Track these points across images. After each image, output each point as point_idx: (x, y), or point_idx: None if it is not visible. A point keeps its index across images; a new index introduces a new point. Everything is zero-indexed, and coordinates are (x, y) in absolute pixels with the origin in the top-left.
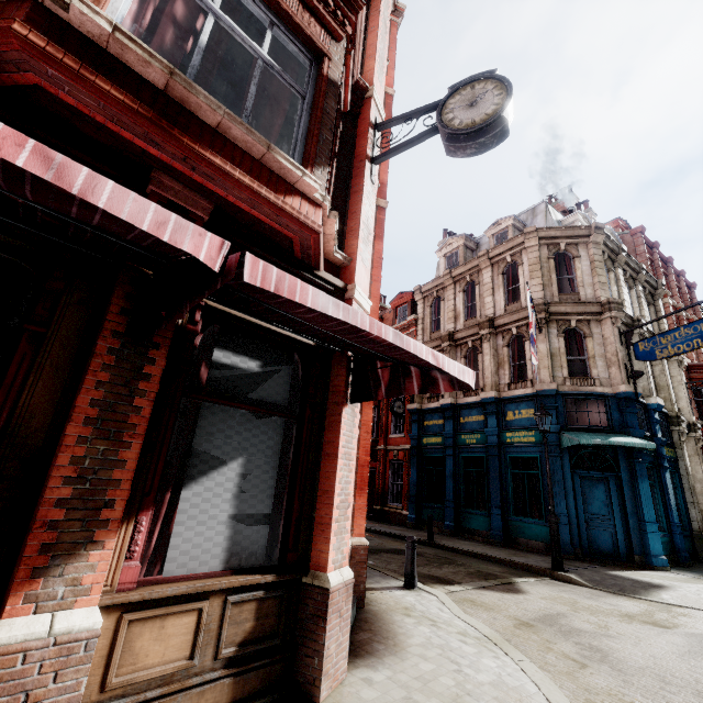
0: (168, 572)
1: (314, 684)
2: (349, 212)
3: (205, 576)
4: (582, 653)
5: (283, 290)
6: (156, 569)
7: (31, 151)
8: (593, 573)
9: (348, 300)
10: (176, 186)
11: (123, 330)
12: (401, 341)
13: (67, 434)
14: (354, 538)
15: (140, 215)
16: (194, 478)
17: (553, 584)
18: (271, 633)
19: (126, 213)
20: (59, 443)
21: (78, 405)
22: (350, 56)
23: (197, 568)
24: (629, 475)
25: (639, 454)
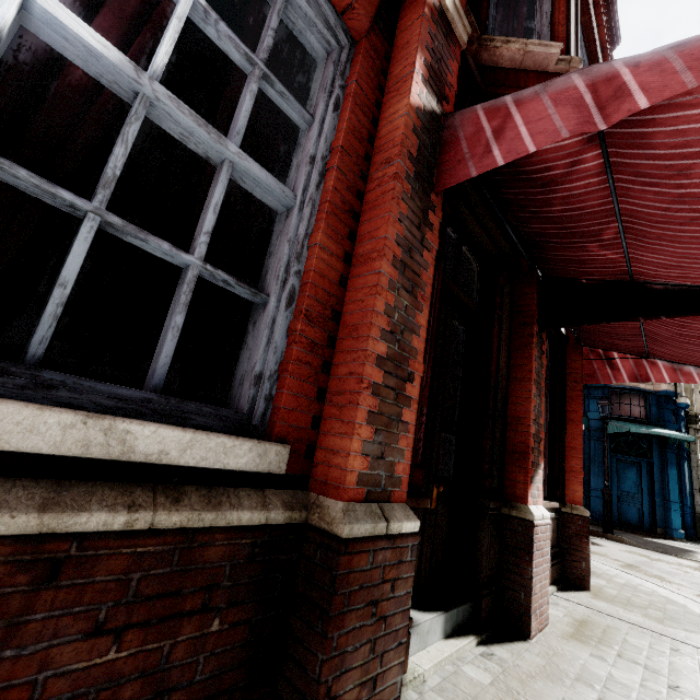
0: None
1: (584, 579)
2: None
3: None
4: (693, 585)
5: None
6: None
7: None
8: (635, 538)
9: None
10: None
11: (537, 318)
12: None
13: (531, 390)
14: None
15: None
16: None
17: (613, 543)
18: (555, 543)
19: None
20: (515, 396)
21: (532, 371)
22: None
23: None
24: (660, 461)
25: (671, 445)
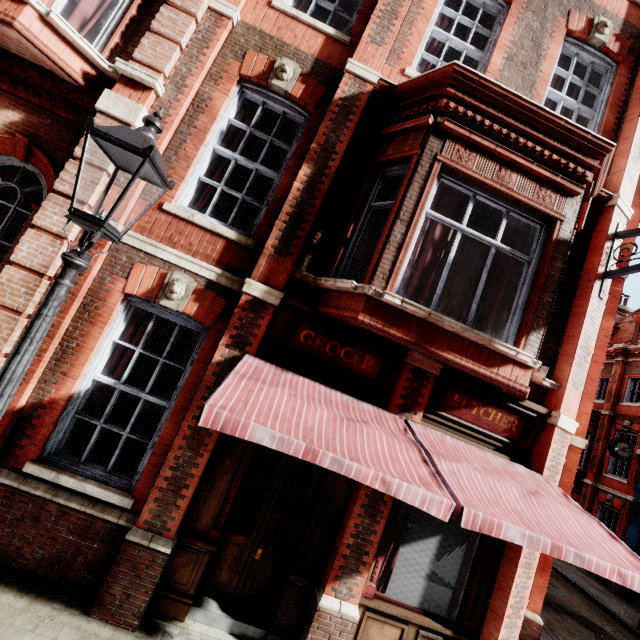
0: (388, 594)
1: None
2: (566, 334)
3: (407, 607)
4: None
5: (484, 529)
6: (381, 586)
7: (380, 480)
8: None
9: (550, 425)
10: (421, 357)
11: None
12: (581, 561)
13: (354, 510)
14: (527, 611)
15: (414, 499)
16: (408, 541)
17: None
18: None
19: (409, 499)
20: (349, 510)
21: (359, 496)
22: (588, 202)
23: (403, 599)
24: None
25: None
